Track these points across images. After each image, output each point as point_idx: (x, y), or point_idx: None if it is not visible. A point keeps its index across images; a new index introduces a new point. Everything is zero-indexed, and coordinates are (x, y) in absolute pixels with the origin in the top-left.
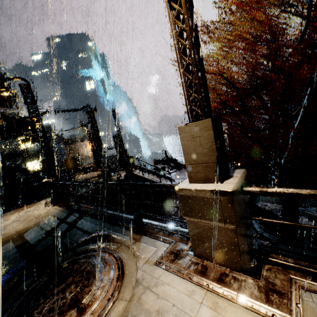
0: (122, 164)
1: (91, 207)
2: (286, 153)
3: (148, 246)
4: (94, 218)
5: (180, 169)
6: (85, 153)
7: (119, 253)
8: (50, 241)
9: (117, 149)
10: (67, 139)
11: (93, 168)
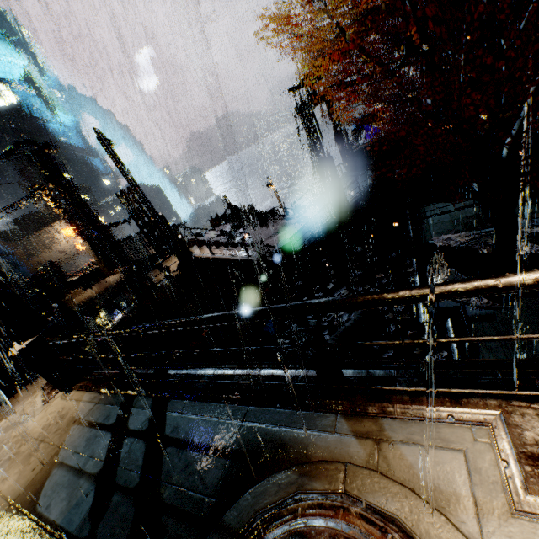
0: (158, 245)
1: (169, 371)
2: (515, 130)
3: (432, 452)
4: (200, 400)
5: (265, 221)
6: (65, 246)
7: (366, 500)
8: (128, 512)
9: (137, 219)
10: (10, 230)
11: (100, 270)
